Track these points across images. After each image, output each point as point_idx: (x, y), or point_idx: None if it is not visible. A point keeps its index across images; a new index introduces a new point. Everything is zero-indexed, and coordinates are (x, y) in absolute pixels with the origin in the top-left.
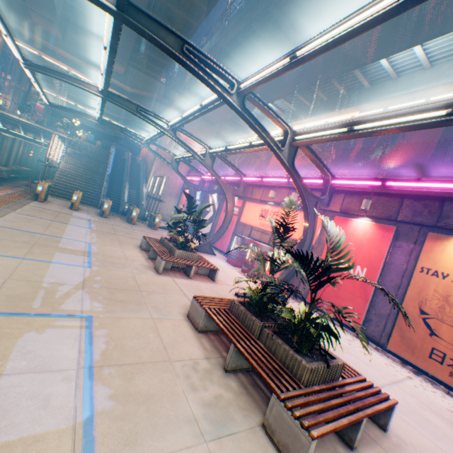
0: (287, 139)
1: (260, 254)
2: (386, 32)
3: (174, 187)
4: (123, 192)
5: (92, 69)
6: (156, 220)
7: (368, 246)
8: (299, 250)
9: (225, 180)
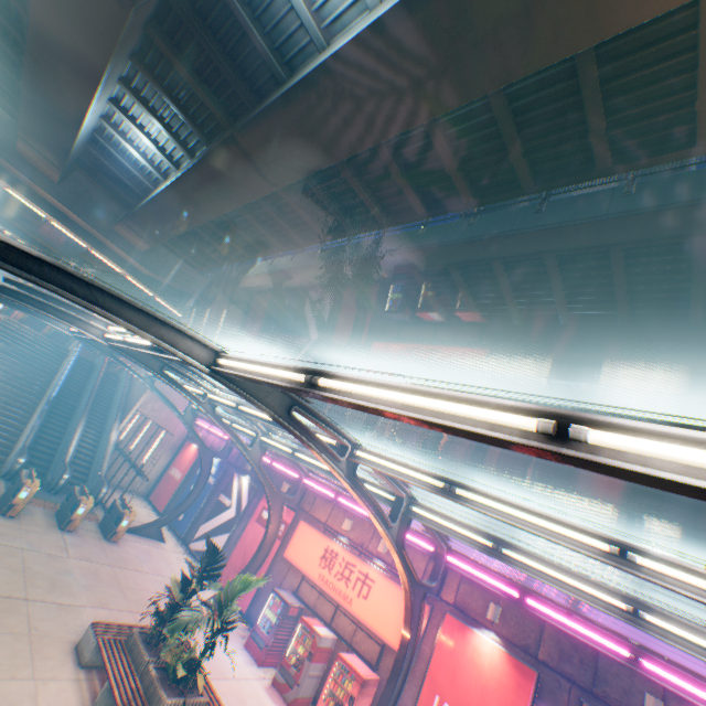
0: (401, 507)
1: (315, 654)
2: (513, 355)
3: (172, 431)
4: (68, 436)
5: (93, 230)
6: (123, 523)
7: (498, 696)
8: (391, 685)
9: (272, 465)
